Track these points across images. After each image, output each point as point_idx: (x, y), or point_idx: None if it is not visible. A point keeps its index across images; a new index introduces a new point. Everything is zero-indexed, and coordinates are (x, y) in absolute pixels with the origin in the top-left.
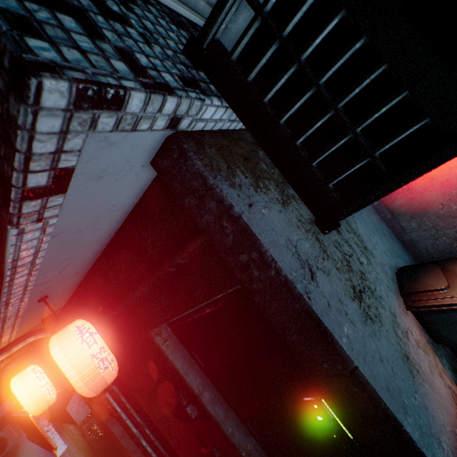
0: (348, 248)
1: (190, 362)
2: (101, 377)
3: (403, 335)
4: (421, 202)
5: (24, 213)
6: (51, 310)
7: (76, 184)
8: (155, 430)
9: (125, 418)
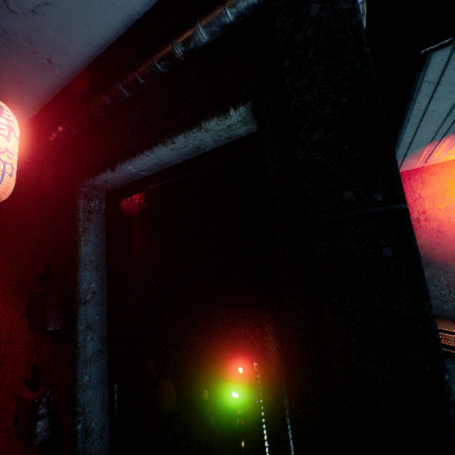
0: None
1: (99, 258)
2: None
3: None
4: (446, 251)
5: None
6: None
7: None
8: None
9: None
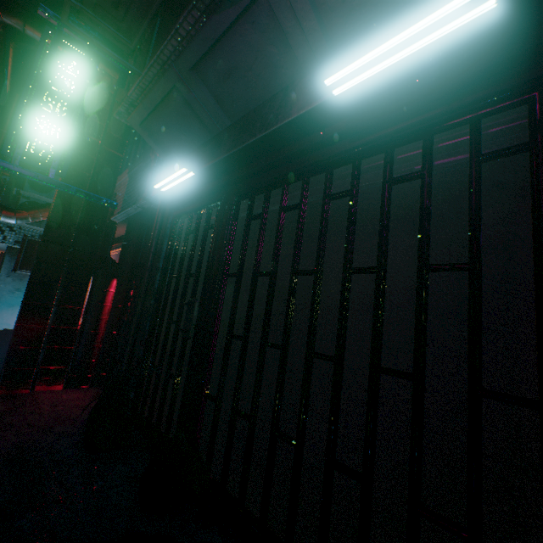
0: None
1: None
2: None
3: None
4: None
5: None
6: None
7: None
8: None
9: None
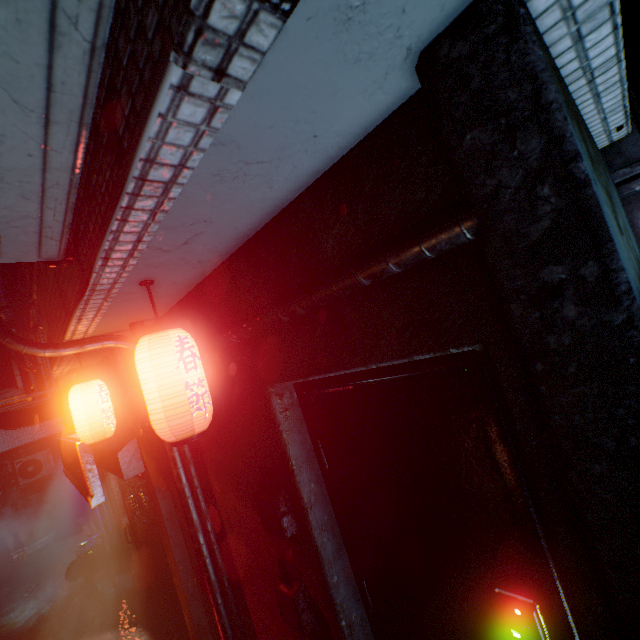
0: None
1: (309, 455)
2: (187, 419)
3: None
4: None
5: (209, 27)
6: (152, 302)
7: (310, 7)
8: (219, 529)
9: (188, 495)
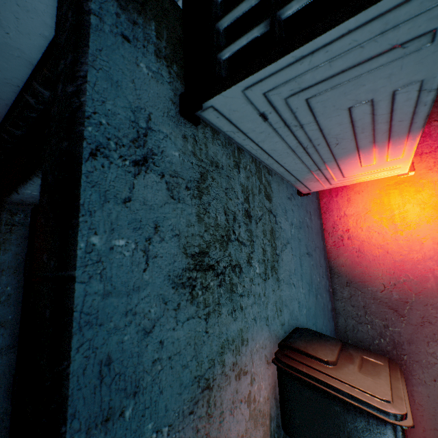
0: (246, 237)
1: (19, 265)
2: None
3: (233, 366)
4: (365, 272)
5: None
6: None
7: None
8: None
9: None
